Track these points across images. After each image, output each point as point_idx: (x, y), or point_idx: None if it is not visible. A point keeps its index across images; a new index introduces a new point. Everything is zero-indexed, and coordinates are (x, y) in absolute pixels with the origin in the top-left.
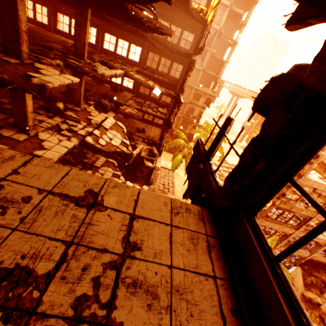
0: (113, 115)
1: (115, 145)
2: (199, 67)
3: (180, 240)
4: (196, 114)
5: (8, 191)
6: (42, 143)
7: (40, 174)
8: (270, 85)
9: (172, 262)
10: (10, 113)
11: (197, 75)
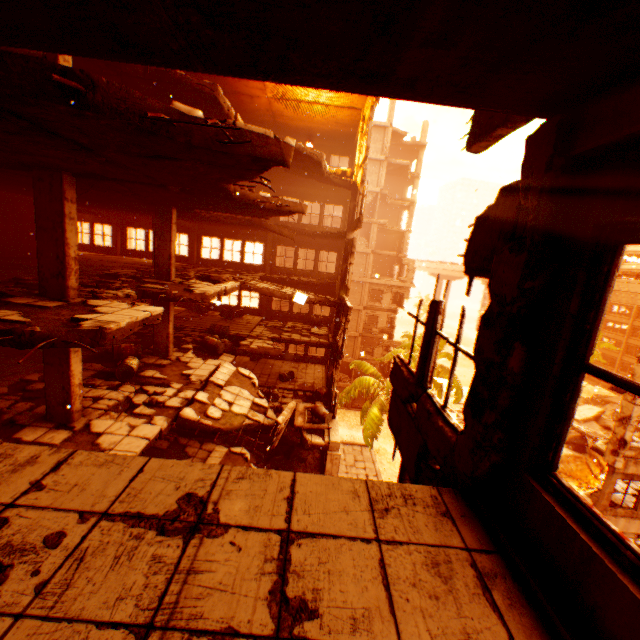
0: (231, 358)
1: (240, 414)
2: (366, 249)
3: (406, 573)
4: (384, 325)
5: (17, 529)
6: (98, 439)
7: (86, 482)
8: (478, 228)
9: (400, 635)
10: (41, 397)
11: (366, 261)
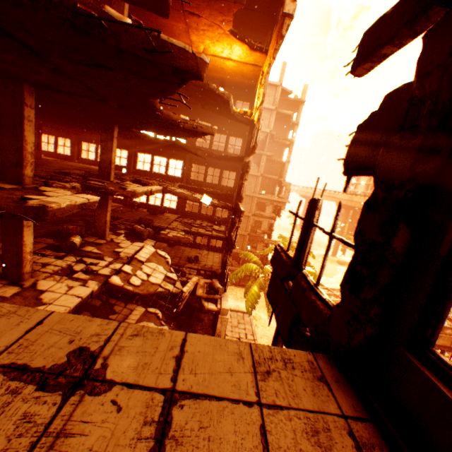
0: (152, 243)
1: (155, 283)
2: (256, 172)
3: (287, 441)
4: (266, 228)
5: None
6: (41, 295)
7: None
8: (360, 132)
9: None
10: (1, 260)
11: (256, 182)
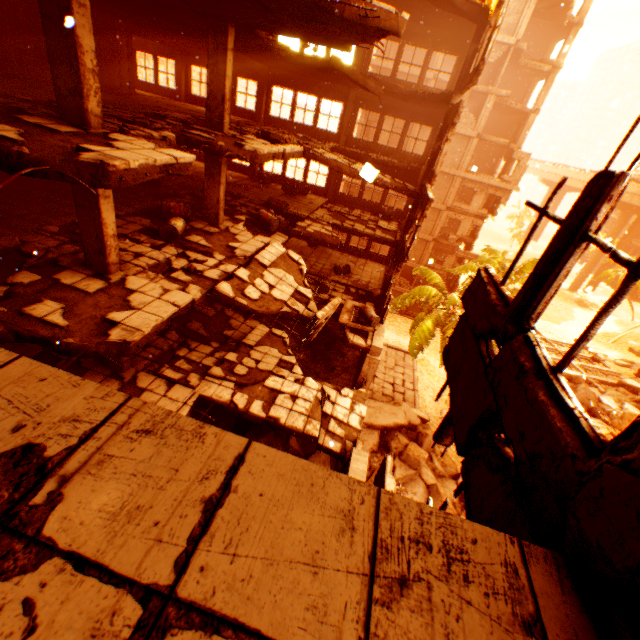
0: (283, 239)
1: (279, 300)
2: (470, 131)
3: None
4: (465, 233)
5: None
6: (129, 296)
7: None
8: None
9: None
10: None
11: (465, 149)
